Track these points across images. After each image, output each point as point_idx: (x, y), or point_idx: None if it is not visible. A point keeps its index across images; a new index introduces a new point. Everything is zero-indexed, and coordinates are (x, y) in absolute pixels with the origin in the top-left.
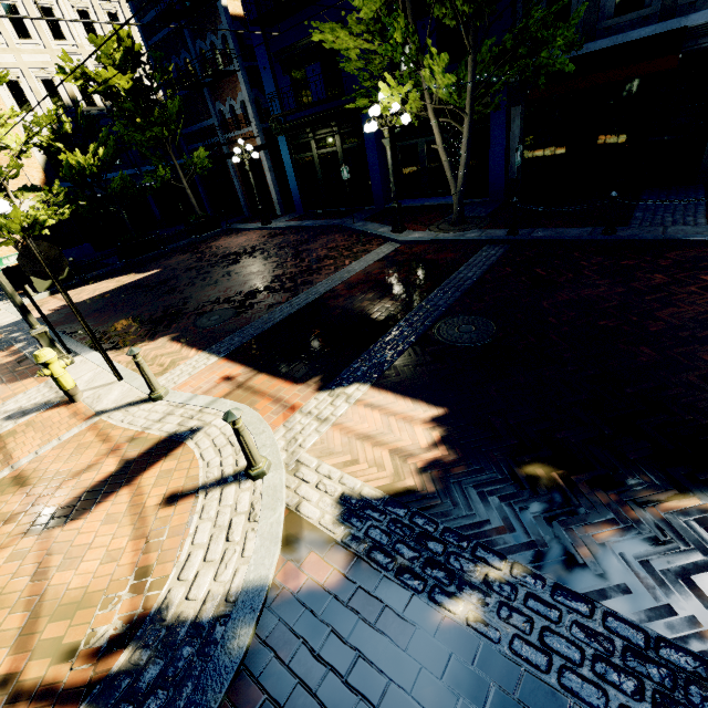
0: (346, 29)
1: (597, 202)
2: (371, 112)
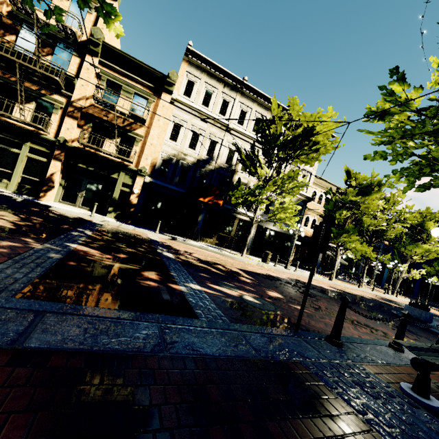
0: (430, 267)
1: None
2: (428, 279)
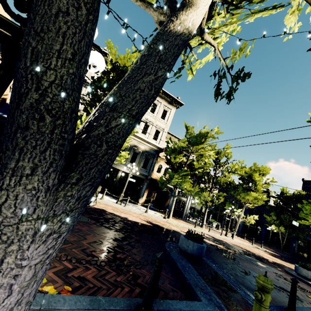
0: (269, 217)
1: (307, 257)
2: (269, 227)
